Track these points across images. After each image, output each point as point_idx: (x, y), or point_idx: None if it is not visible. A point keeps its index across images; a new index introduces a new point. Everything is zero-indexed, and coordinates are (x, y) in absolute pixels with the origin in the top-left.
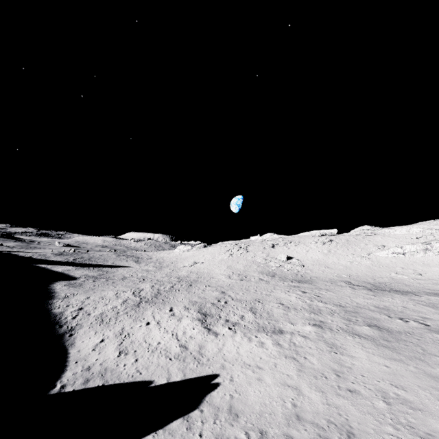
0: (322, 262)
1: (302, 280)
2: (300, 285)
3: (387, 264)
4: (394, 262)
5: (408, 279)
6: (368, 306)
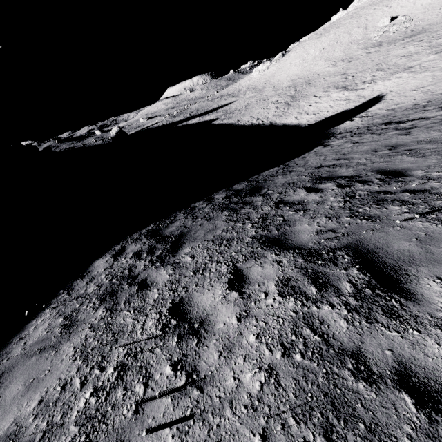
0: (435, 4)
1: (413, 34)
2: (413, 38)
3: None
4: None
5: None
6: None
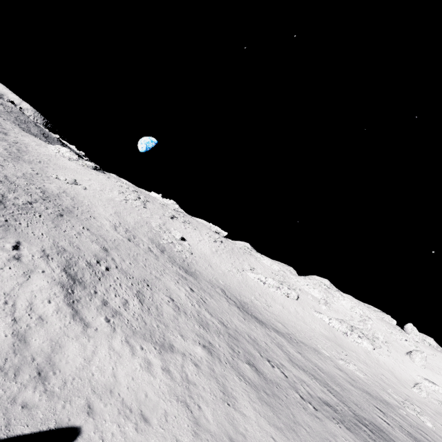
0: (208, 258)
1: (188, 270)
2: (187, 276)
3: (252, 286)
4: (256, 286)
5: (261, 307)
6: (244, 333)
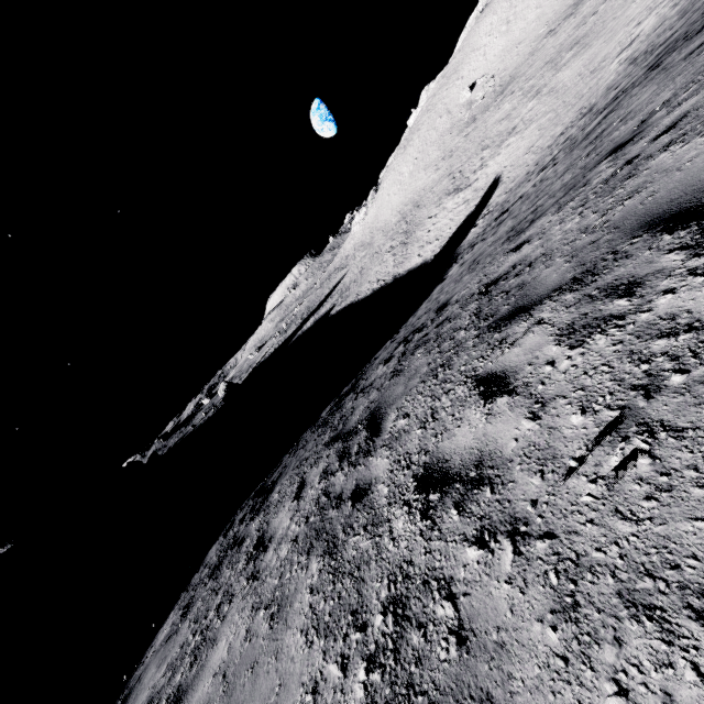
0: (509, 47)
1: (503, 89)
2: (505, 93)
3: None
4: None
5: None
6: (568, 36)
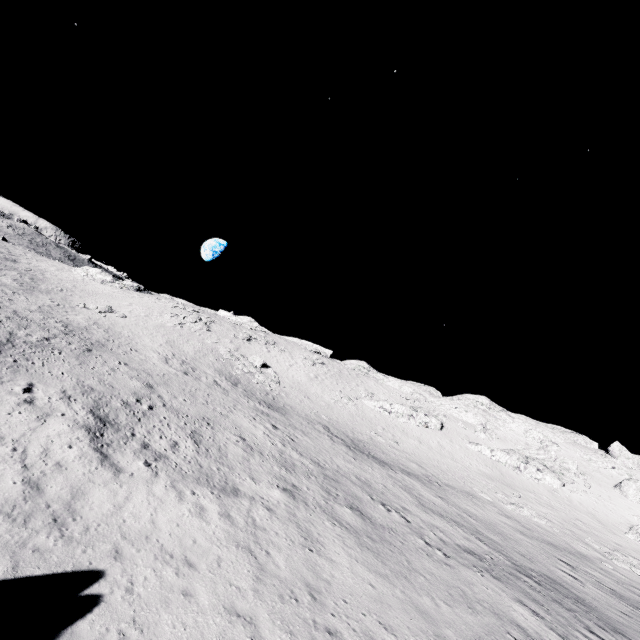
0: (303, 388)
1: (273, 405)
2: (271, 412)
3: (371, 418)
4: (378, 418)
5: (386, 445)
6: (349, 474)
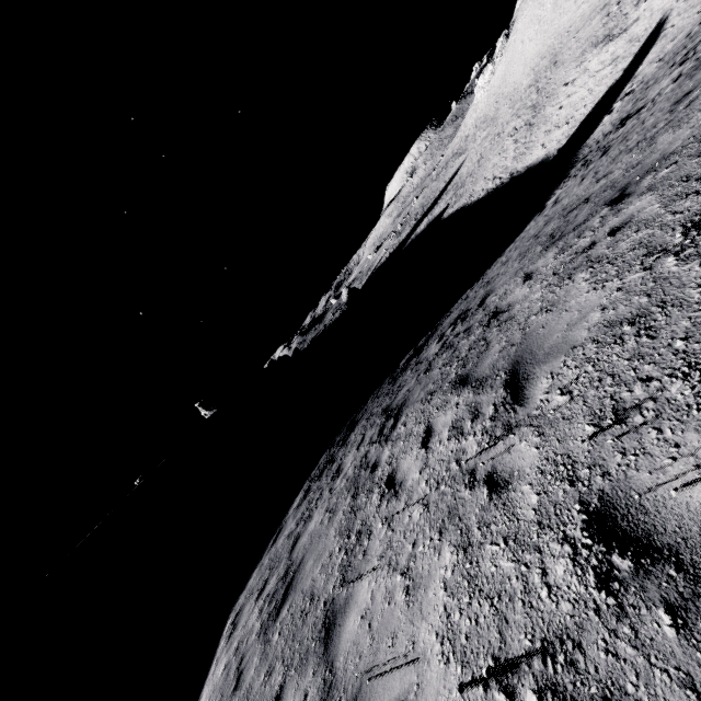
0: None
1: None
2: None
3: None
4: None
5: None
6: None
